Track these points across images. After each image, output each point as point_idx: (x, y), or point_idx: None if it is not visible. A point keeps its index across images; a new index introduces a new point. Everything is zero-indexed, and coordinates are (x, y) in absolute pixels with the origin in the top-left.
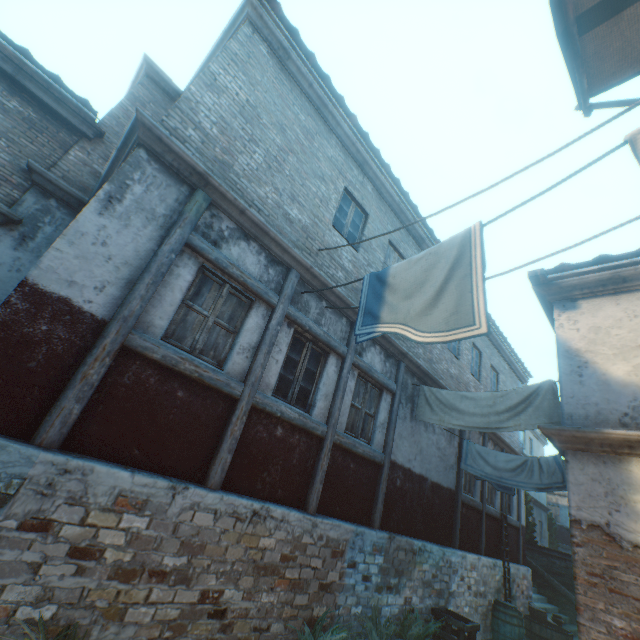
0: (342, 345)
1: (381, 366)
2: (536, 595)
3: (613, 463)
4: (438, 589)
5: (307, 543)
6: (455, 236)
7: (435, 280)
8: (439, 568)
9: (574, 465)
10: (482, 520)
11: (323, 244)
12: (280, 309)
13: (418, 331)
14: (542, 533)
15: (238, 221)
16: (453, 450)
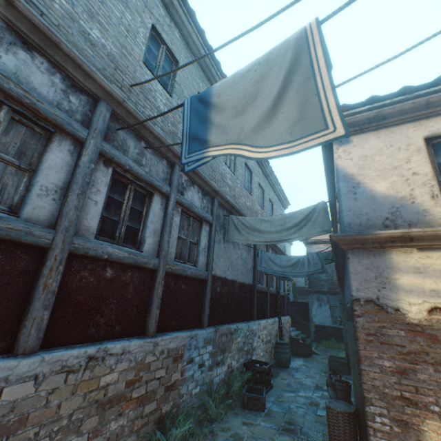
0: (165, 185)
1: (200, 203)
2: (291, 328)
3: (380, 255)
4: (247, 350)
5: (150, 362)
6: (287, 39)
7: (270, 89)
8: (247, 337)
9: (353, 260)
10: (268, 298)
11: (135, 81)
12: (91, 145)
13: (256, 147)
14: (290, 293)
15: (6, 16)
16: (251, 258)
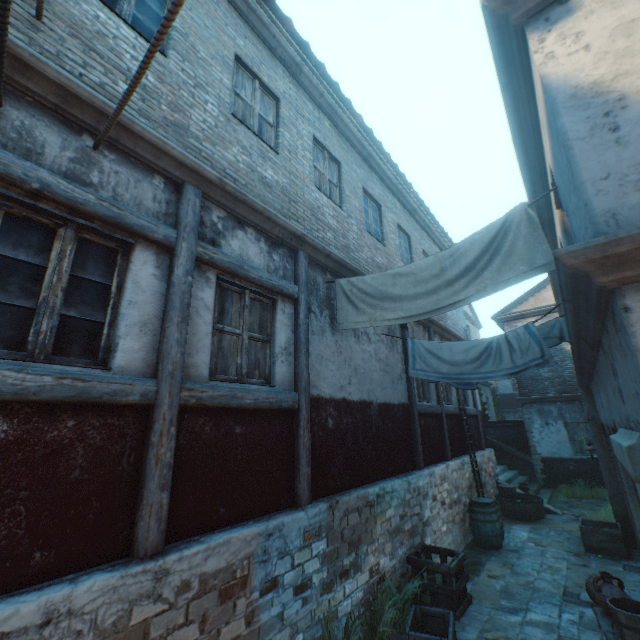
0: (161, 225)
1: (264, 261)
2: (499, 468)
3: None
4: (410, 528)
5: (148, 619)
6: None
7: None
8: (407, 504)
9: None
10: (443, 424)
11: (52, 10)
12: None
13: None
14: (489, 406)
15: None
16: (398, 357)
